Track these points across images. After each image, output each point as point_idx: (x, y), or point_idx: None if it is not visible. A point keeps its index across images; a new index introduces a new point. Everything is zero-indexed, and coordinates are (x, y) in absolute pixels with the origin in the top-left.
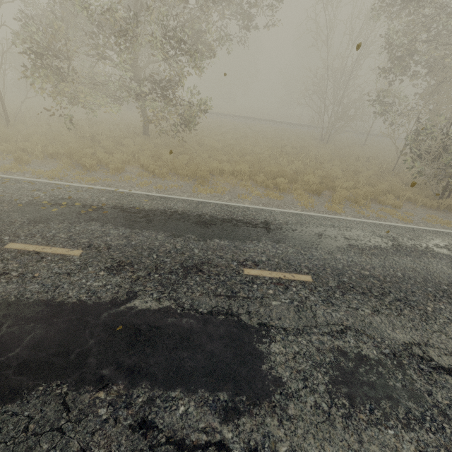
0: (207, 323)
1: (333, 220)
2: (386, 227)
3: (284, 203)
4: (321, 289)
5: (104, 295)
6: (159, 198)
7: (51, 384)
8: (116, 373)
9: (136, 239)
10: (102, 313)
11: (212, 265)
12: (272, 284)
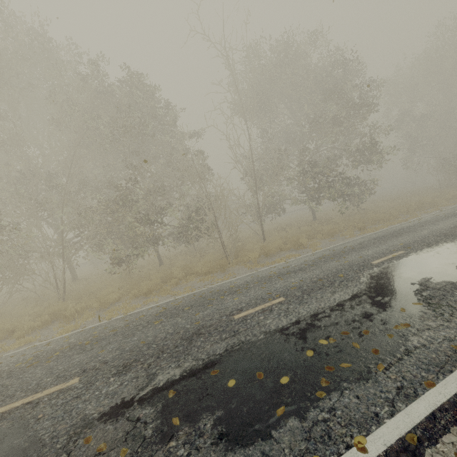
0: None
1: None
2: None
3: None
4: None
5: None
6: None
7: None
8: None
9: None
10: None
11: None
12: None
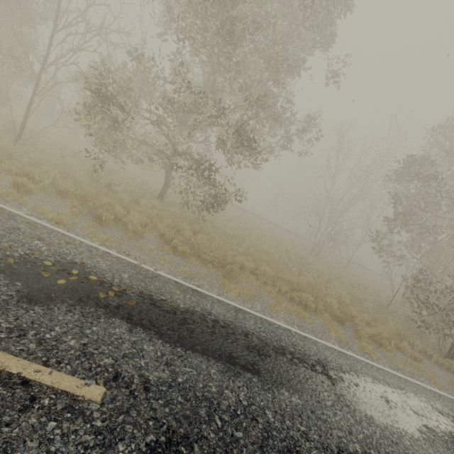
0: None
1: (381, 372)
2: (433, 394)
3: (316, 329)
4: None
5: None
6: (191, 291)
7: None
8: None
9: (183, 370)
10: None
11: None
12: None
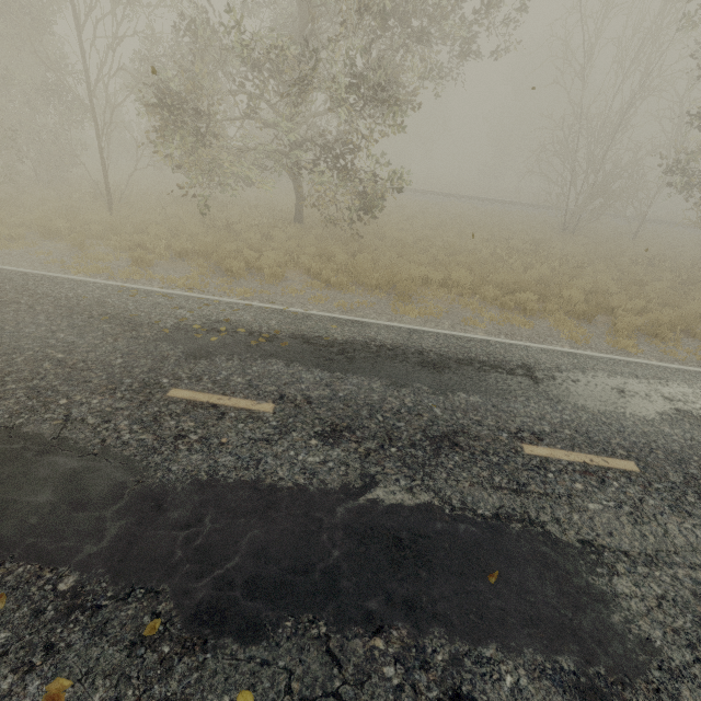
0: (498, 535)
1: (631, 366)
2: None
3: (538, 334)
4: (660, 487)
5: (328, 478)
6: (351, 323)
7: (300, 618)
8: (388, 609)
9: (343, 388)
10: (335, 507)
11: (471, 437)
12: (577, 474)
